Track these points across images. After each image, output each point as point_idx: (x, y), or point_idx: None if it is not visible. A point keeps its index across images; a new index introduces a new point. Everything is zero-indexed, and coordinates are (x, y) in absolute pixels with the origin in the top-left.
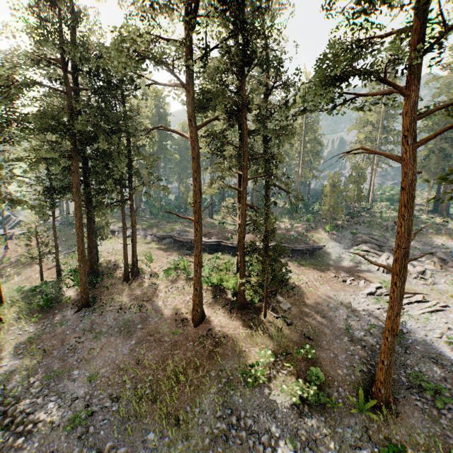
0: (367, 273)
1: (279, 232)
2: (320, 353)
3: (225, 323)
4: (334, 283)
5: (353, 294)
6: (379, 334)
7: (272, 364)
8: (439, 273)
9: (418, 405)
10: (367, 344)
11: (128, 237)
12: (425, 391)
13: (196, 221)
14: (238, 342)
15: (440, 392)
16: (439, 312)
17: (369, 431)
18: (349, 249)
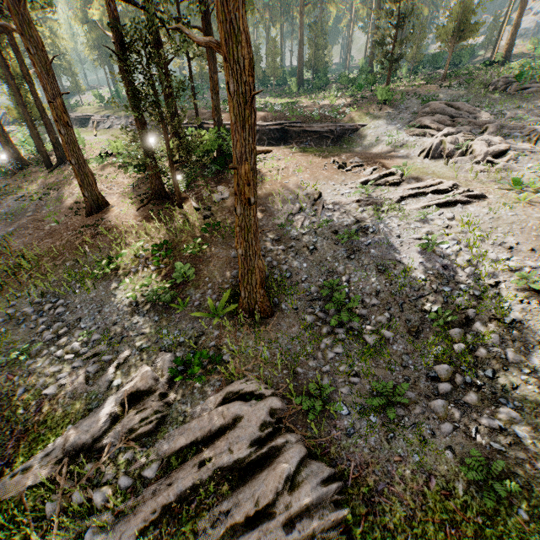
0: (397, 159)
1: (305, 110)
2: (220, 251)
3: (123, 214)
4: (323, 170)
5: (339, 184)
6: (327, 233)
7: (146, 259)
8: (535, 155)
9: (306, 320)
10: (298, 244)
11: (108, 129)
12: (328, 303)
13: (21, 33)
14: (122, 234)
15: (346, 306)
16: (458, 204)
17: (203, 337)
18: (400, 128)
